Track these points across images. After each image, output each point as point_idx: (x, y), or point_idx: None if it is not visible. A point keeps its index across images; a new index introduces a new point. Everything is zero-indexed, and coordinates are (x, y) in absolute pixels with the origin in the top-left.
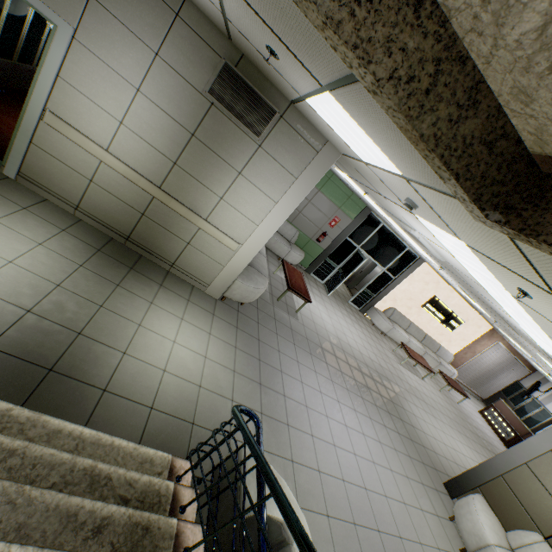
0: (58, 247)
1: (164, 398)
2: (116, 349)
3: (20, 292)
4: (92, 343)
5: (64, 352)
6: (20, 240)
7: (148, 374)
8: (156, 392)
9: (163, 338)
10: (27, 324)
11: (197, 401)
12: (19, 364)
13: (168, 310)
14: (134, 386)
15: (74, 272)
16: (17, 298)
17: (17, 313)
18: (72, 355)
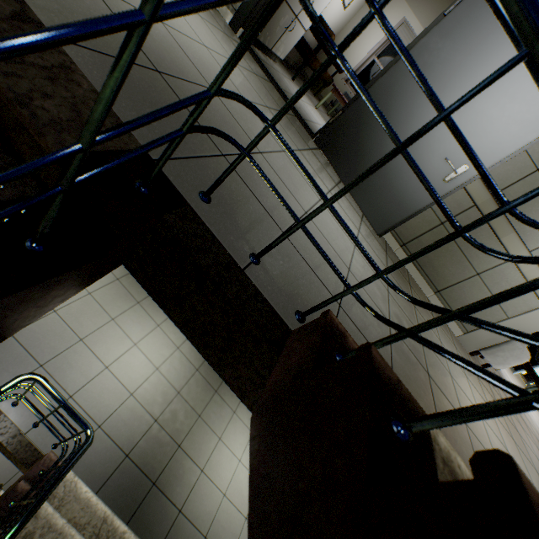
0: (188, 349)
1: (216, 527)
2: (197, 465)
3: (155, 400)
4: (184, 457)
5: (166, 465)
6: (167, 344)
7: (212, 497)
8: (212, 519)
9: (232, 455)
10: (152, 434)
11: (239, 536)
12: (139, 475)
13: (244, 420)
14: (200, 510)
15: (191, 376)
16: (152, 407)
17: (149, 422)
18: (170, 469)
